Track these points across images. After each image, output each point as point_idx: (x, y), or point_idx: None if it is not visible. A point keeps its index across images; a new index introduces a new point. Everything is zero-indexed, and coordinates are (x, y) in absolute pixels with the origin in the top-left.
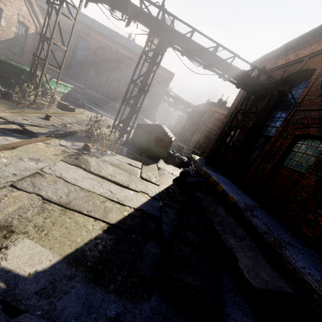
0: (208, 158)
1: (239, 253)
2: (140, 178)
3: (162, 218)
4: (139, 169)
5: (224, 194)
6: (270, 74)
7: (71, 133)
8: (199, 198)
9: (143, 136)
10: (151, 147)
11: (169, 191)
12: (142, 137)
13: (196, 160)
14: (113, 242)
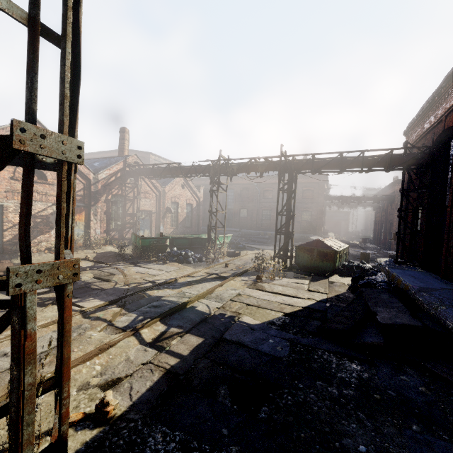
0: (403, 256)
1: (381, 313)
2: (307, 291)
3: (328, 311)
4: (306, 285)
5: (402, 286)
6: (424, 139)
7: (245, 271)
8: (362, 292)
9: (304, 256)
10: (317, 264)
11: (340, 297)
12: (304, 257)
13: (381, 263)
14: (289, 320)
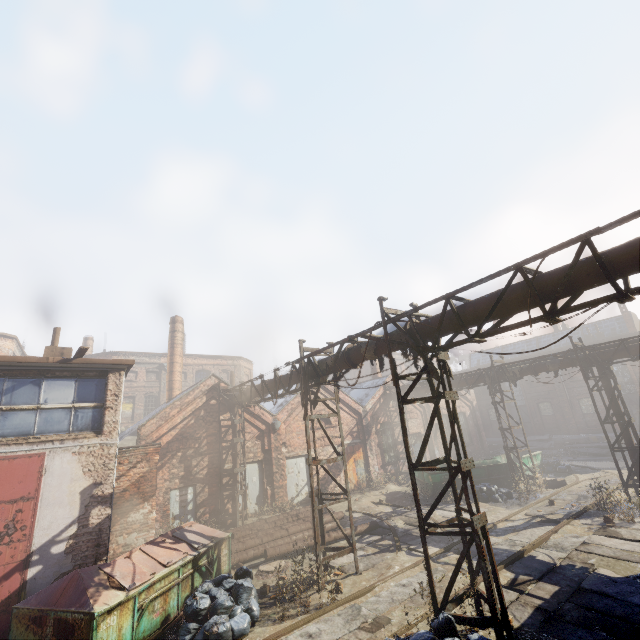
0: None
1: None
2: None
3: None
4: None
5: None
6: None
7: (583, 510)
8: None
9: None
10: None
11: None
12: None
13: None
14: None
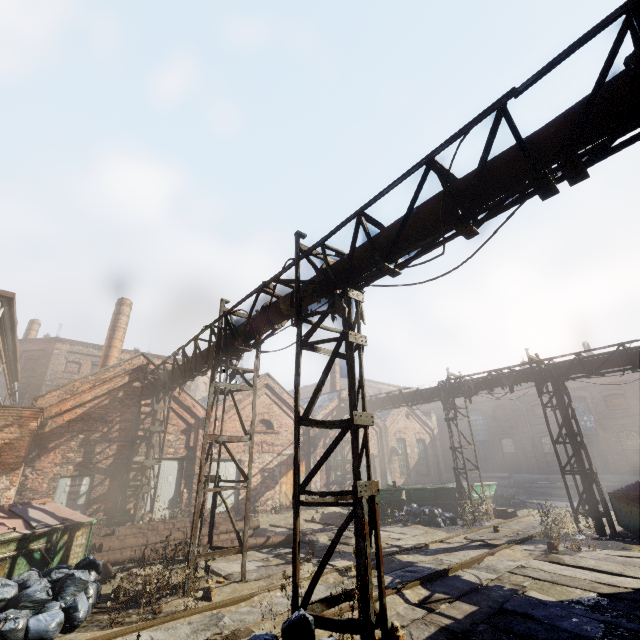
0: None
1: None
2: None
3: None
4: None
5: None
6: None
7: (528, 537)
8: None
9: (632, 510)
10: None
11: None
12: (632, 513)
13: None
14: (606, 601)
